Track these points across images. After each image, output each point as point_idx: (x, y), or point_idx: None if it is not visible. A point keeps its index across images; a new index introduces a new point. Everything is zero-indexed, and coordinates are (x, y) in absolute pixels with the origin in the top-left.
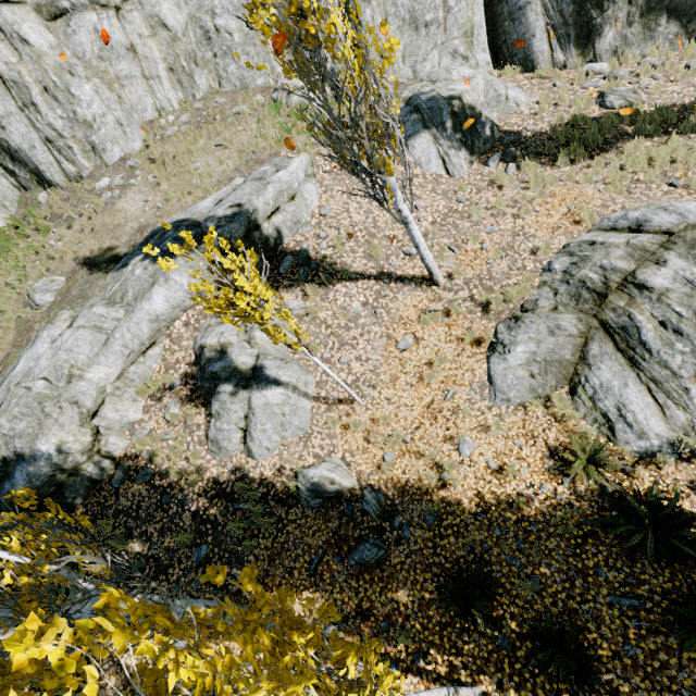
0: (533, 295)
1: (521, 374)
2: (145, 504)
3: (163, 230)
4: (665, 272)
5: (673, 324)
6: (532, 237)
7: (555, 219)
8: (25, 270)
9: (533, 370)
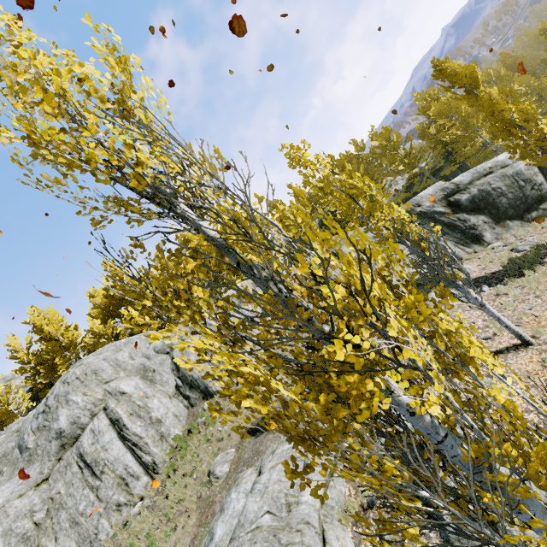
0: None
1: None
2: None
3: None
4: None
5: None
6: None
7: None
8: (199, 457)
9: None
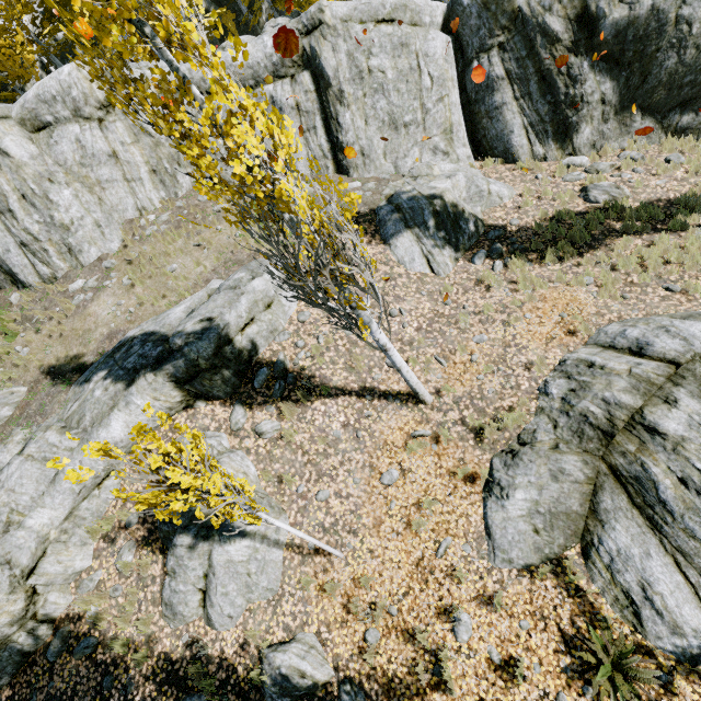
0: (530, 423)
1: (523, 528)
2: (82, 687)
3: (130, 342)
4: (677, 415)
5: (696, 483)
6: (524, 349)
7: (547, 327)
8: None
9: (536, 523)
